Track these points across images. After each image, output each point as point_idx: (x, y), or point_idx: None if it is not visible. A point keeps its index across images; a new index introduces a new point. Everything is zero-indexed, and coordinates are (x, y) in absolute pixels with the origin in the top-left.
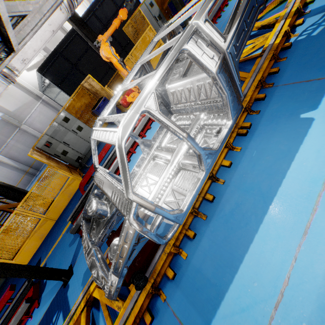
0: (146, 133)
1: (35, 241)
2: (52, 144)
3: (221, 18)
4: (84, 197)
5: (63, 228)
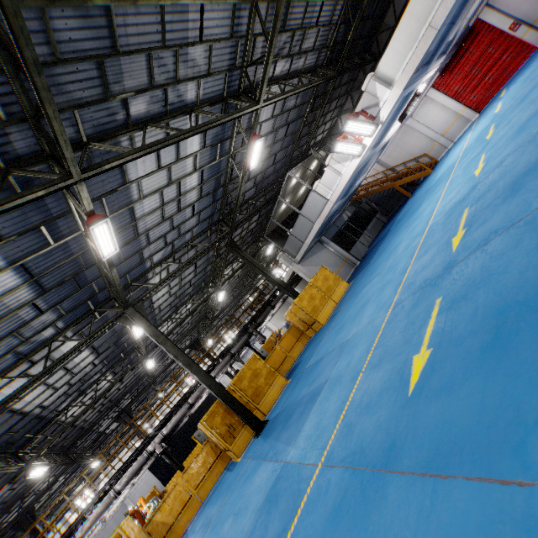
0: None
1: None
2: None
3: None
4: None
5: None
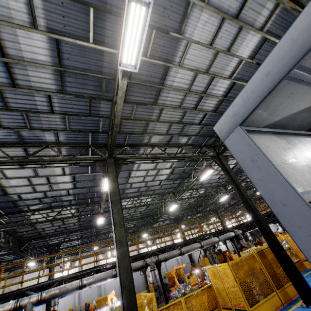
0: None
1: None
2: None
3: None
4: None
5: None
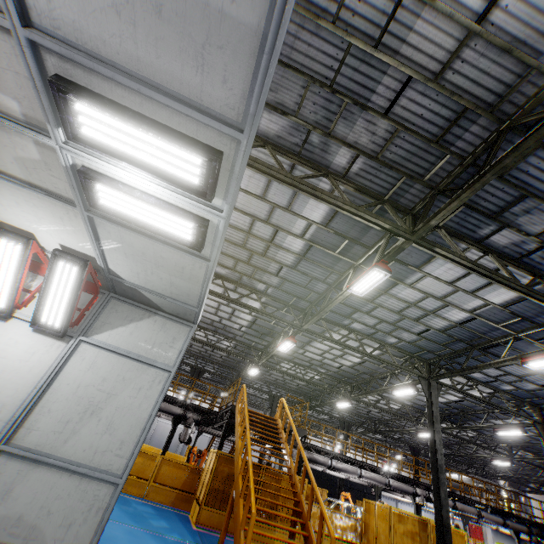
0: None
1: None
2: None
3: None
4: None
5: None
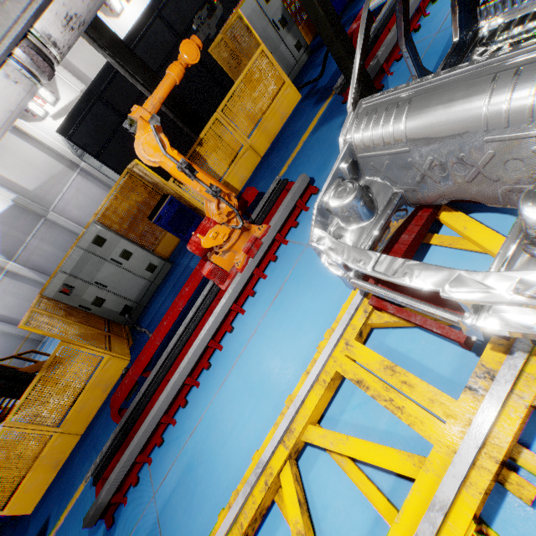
0: (245, 303)
1: (45, 474)
2: (74, 288)
3: (421, 33)
4: (120, 429)
5: (87, 466)
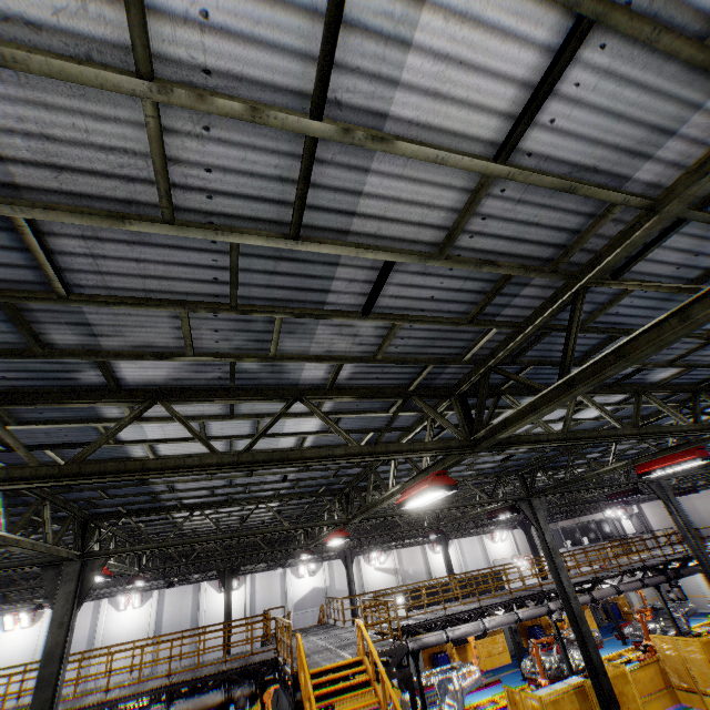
0: (468, 694)
1: None
2: None
3: None
4: None
5: None
